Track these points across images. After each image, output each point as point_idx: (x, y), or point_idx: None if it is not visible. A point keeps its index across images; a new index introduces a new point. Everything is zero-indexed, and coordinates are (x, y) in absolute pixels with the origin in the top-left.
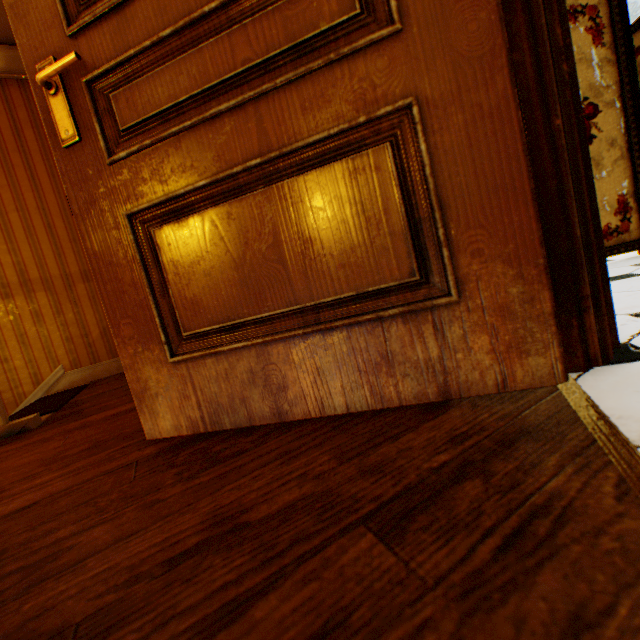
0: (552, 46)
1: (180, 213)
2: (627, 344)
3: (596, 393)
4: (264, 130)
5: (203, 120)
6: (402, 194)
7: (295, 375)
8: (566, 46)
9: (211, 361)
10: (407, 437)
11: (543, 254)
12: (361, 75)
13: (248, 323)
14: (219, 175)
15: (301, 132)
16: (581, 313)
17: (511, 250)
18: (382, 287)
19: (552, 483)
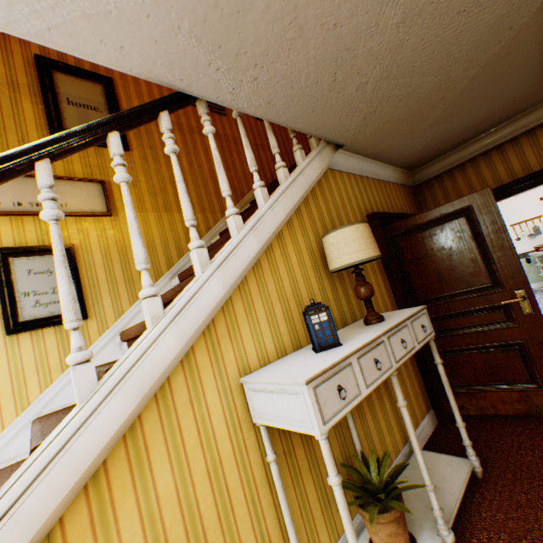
0: None
1: None
2: None
3: None
4: None
5: None
6: None
7: None
8: None
9: None
10: None
11: None
12: None
13: None
14: None
15: None
16: None
17: None
18: None
19: None
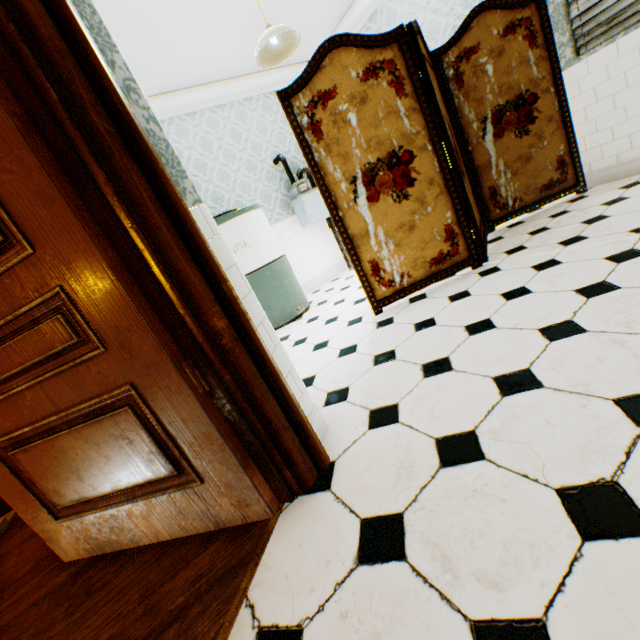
0: (209, 336)
1: (24, 441)
2: (333, 464)
3: (276, 532)
4: (53, 398)
5: (11, 395)
6: (150, 430)
7: (135, 522)
8: (234, 310)
9: (83, 518)
10: (180, 575)
11: (236, 458)
12: (96, 370)
13: (96, 497)
14: (36, 424)
15: (76, 399)
16: (282, 470)
17: (220, 456)
18: (160, 478)
19: (200, 627)
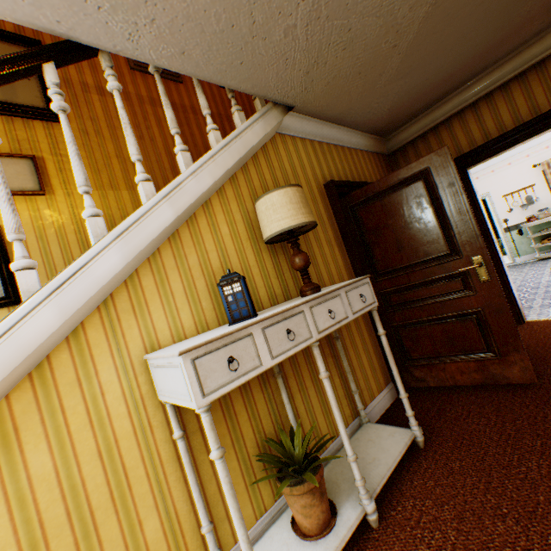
0: None
1: None
2: None
3: None
4: None
5: None
6: None
7: None
8: None
9: None
10: None
11: None
12: None
13: None
14: None
15: None
16: None
17: None
18: None
19: None
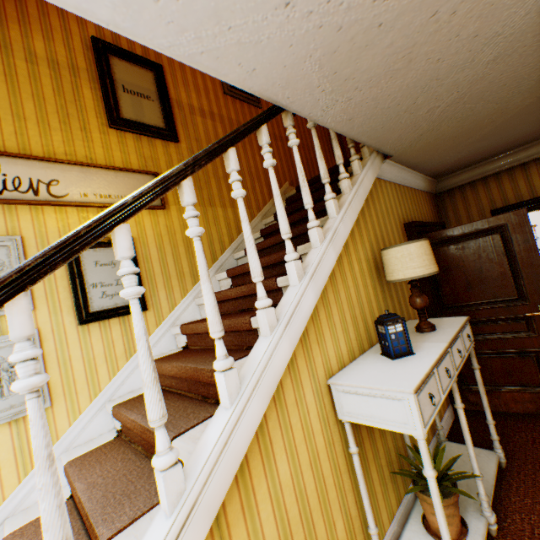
0: None
1: None
2: None
3: None
4: None
5: None
6: None
7: None
8: None
9: None
10: None
11: None
12: None
13: None
14: None
15: None
16: None
17: None
18: None
19: None
